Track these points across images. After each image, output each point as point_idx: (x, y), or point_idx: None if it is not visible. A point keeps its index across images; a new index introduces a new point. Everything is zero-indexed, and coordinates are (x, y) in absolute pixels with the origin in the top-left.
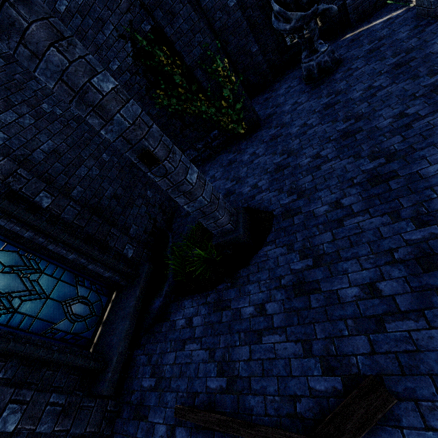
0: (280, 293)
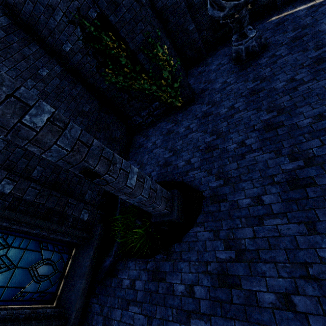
0: (207, 279)
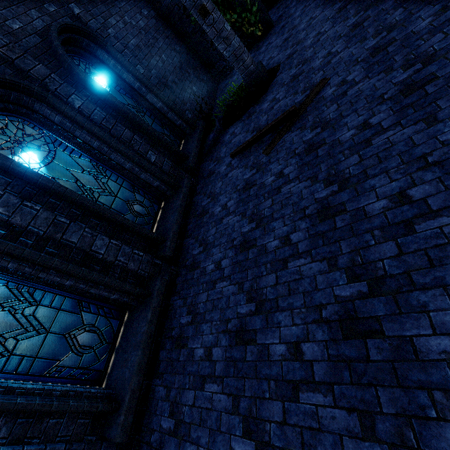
0: (284, 87)
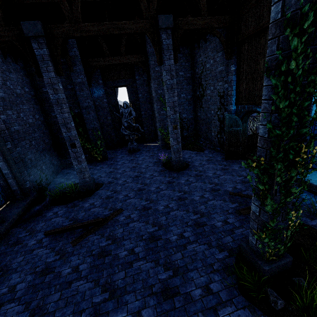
0: (101, 199)
